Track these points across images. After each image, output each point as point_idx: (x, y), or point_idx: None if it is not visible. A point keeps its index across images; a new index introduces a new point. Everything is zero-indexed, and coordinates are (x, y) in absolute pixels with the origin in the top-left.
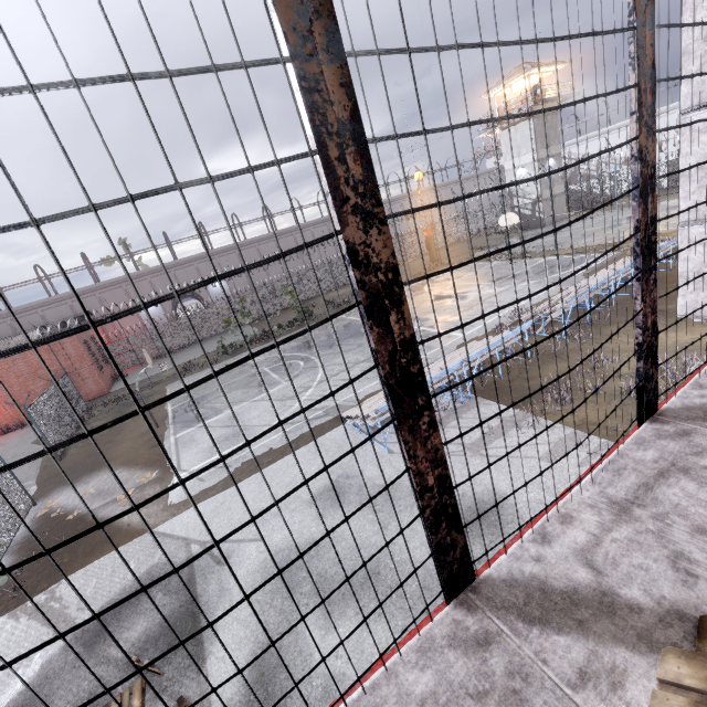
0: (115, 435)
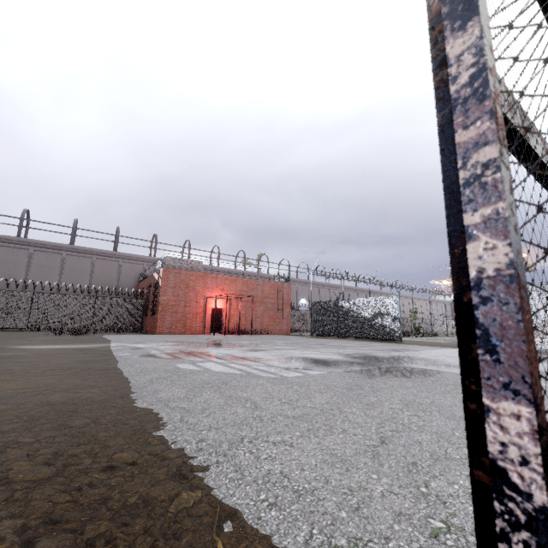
0: (421, 341)
